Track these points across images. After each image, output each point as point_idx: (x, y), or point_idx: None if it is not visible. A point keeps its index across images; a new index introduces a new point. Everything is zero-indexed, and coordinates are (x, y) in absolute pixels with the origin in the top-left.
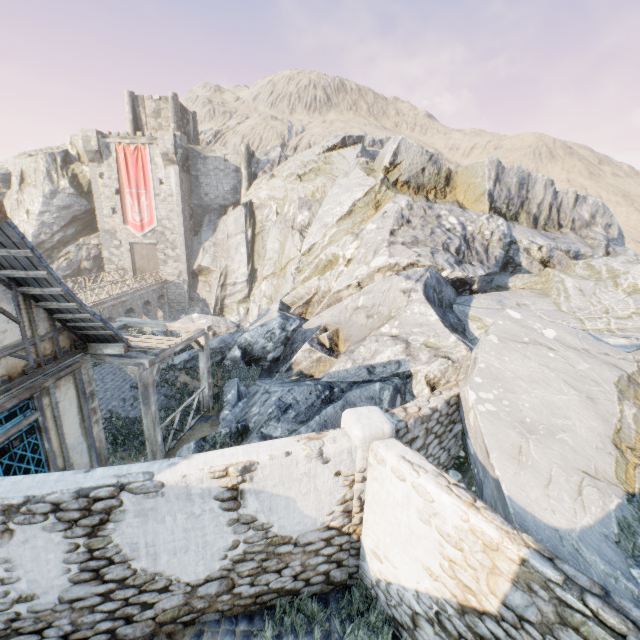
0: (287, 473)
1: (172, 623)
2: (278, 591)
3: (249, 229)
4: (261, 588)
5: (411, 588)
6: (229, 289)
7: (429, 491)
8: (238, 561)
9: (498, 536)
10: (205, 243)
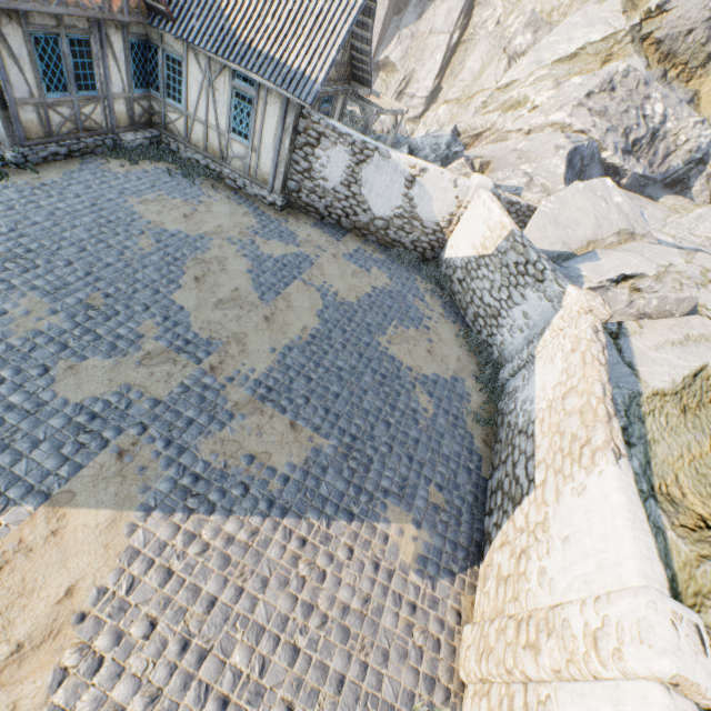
0: (437, 183)
1: (359, 230)
2: (402, 245)
3: (457, 31)
4: (397, 238)
5: (461, 257)
6: (404, 100)
7: (493, 209)
8: (396, 217)
9: (509, 223)
10: (403, 30)
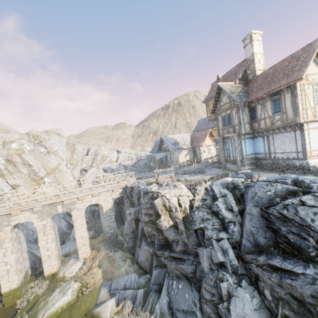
0: None
1: None
2: None
3: None
4: None
5: None
6: None
7: None
8: None
9: None
10: None
